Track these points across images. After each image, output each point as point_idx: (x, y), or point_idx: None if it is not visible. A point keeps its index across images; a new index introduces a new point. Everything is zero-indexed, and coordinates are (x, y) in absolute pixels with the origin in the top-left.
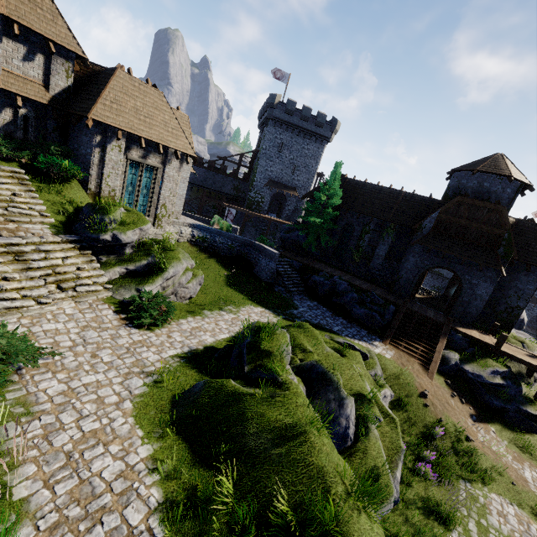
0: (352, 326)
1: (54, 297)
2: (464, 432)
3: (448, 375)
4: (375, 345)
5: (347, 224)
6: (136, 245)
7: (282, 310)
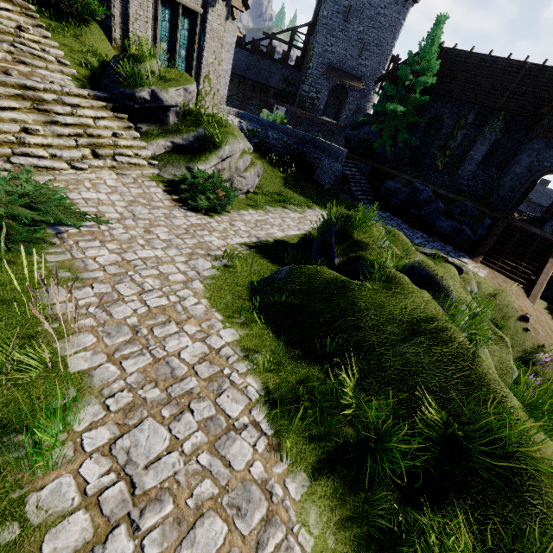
0: (435, 241)
1: (89, 163)
2: None
3: (552, 301)
4: (465, 262)
5: (435, 117)
6: (181, 111)
7: None
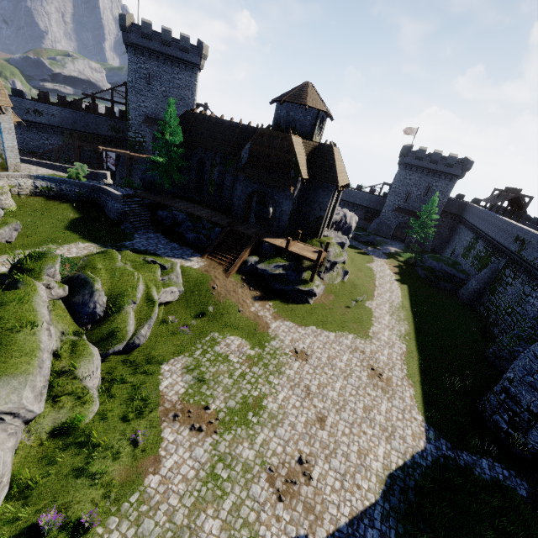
0: (181, 249)
1: None
2: (238, 307)
3: (248, 273)
4: (191, 260)
5: (201, 159)
6: None
7: (113, 243)
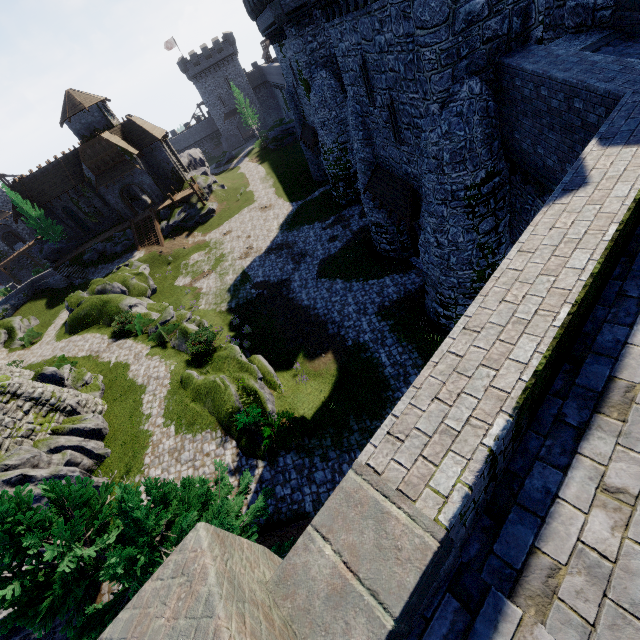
0: (123, 258)
1: None
2: (182, 248)
3: (170, 233)
4: (135, 255)
5: (63, 208)
6: None
7: (87, 288)
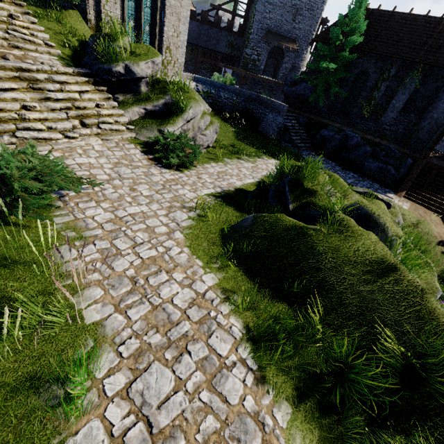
0: (364, 180)
1: (79, 132)
2: None
3: None
4: (390, 197)
5: (361, 72)
6: (150, 81)
7: None
